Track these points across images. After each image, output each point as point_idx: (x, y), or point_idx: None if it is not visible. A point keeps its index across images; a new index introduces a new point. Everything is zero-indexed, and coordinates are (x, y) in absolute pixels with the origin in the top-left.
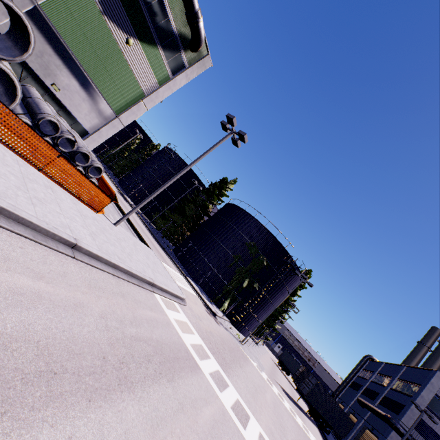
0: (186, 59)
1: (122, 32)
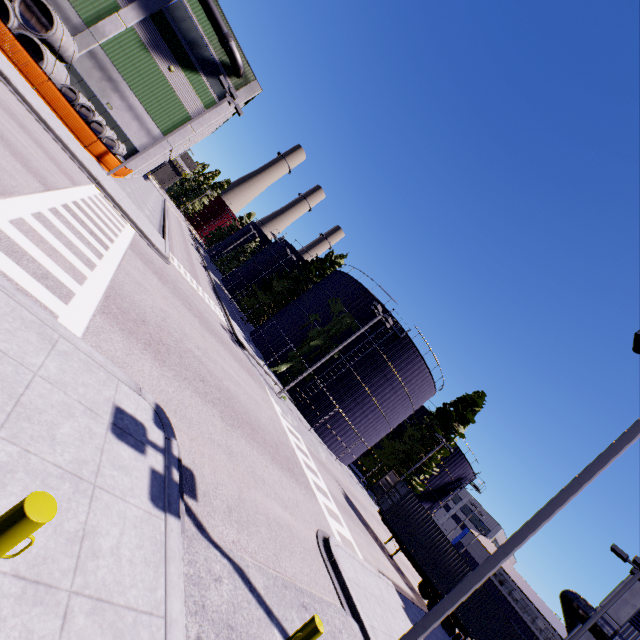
0: (232, 85)
1: (166, 62)
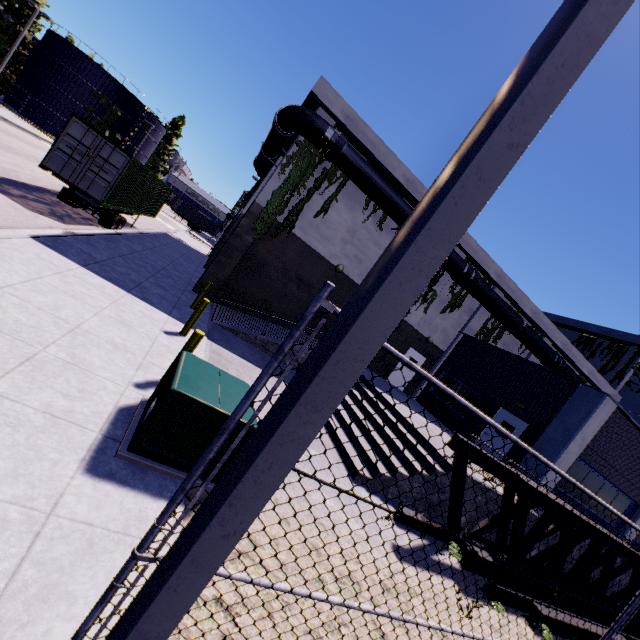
0: None
1: None
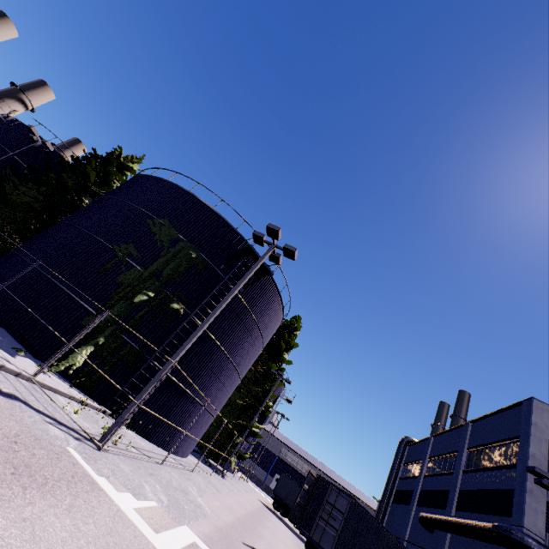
0: None
1: None
